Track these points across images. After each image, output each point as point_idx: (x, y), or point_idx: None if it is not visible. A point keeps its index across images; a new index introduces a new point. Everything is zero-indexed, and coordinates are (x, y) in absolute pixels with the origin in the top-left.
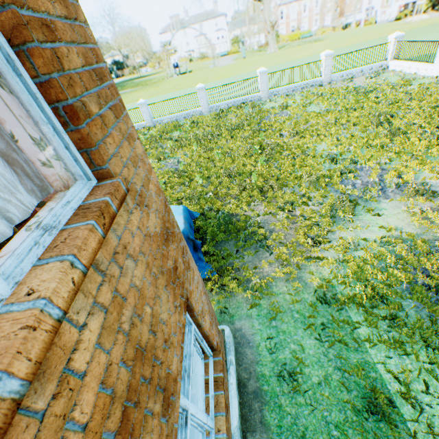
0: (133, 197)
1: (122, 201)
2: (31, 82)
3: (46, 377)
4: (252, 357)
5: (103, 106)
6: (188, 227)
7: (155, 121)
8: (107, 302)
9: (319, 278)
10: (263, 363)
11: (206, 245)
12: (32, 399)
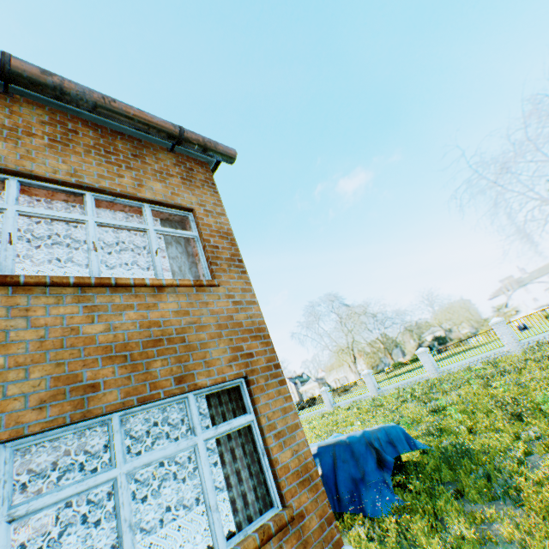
0: (228, 296)
1: (211, 285)
2: (204, 257)
3: (154, 296)
4: None
5: (234, 268)
6: (377, 434)
7: (439, 370)
8: (183, 305)
9: None
10: None
11: (412, 479)
12: (149, 295)
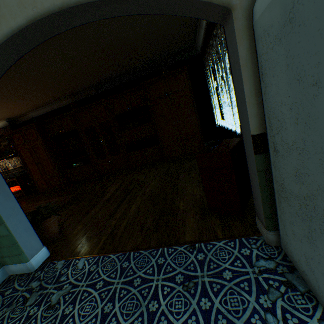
0: None
1: None
2: None
3: None
4: None
5: None
6: None
7: None
8: None
9: None
10: None
11: None
12: None
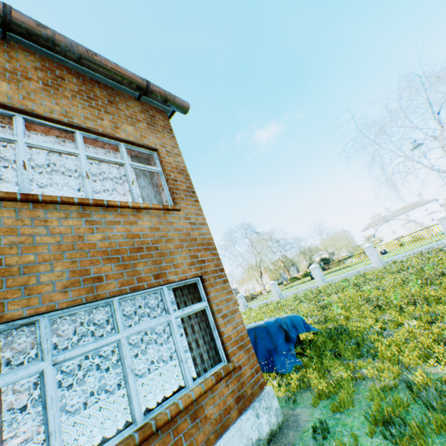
0: (186, 218)
1: (175, 209)
2: (167, 188)
3: (134, 215)
4: (292, 438)
5: (189, 197)
6: (285, 320)
7: (325, 280)
8: (155, 223)
9: (434, 380)
10: (298, 445)
11: (308, 349)
12: (131, 215)
